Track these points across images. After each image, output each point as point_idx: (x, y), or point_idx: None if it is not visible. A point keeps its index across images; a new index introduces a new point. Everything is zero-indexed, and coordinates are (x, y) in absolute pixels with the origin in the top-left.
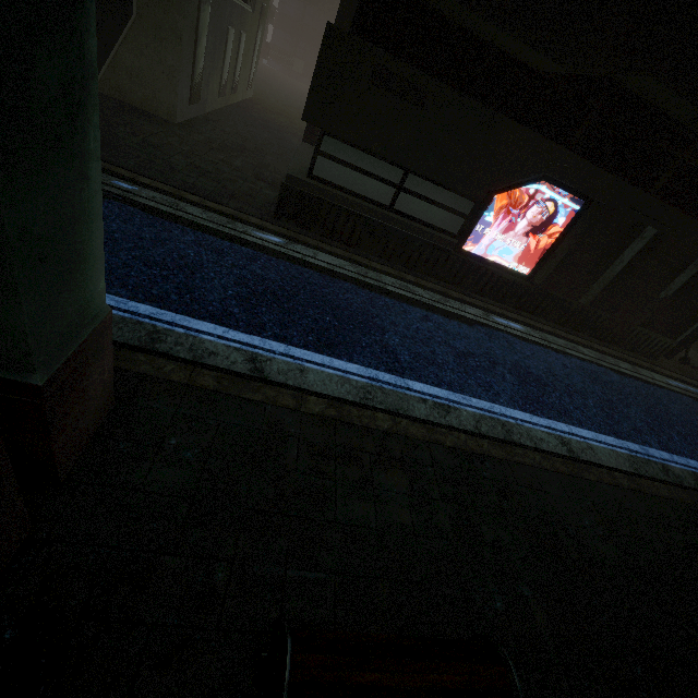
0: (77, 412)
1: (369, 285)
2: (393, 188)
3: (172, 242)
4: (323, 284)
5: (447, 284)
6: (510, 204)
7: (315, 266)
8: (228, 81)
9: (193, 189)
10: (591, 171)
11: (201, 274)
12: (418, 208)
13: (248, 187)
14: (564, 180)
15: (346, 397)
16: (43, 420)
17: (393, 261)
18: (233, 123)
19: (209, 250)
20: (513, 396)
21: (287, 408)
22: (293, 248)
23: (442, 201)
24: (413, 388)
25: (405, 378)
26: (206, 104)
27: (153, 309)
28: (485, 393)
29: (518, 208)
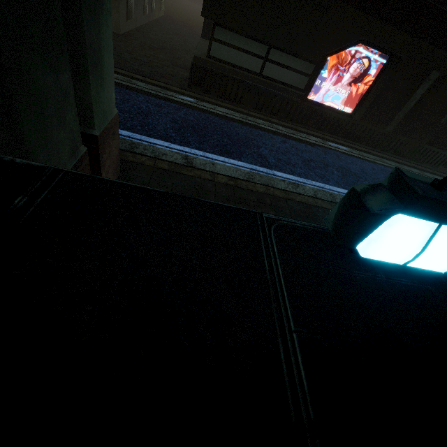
0: (108, 164)
1: (248, 124)
2: (261, 60)
3: (132, 101)
4: (221, 123)
5: (298, 124)
6: (339, 63)
7: (215, 114)
8: (148, 3)
9: (138, 72)
10: (394, 33)
11: (151, 117)
12: (278, 73)
13: (170, 70)
14: (375, 42)
15: (238, 177)
16: (97, 158)
17: (263, 111)
18: (155, 33)
19: (153, 105)
20: (338, 181)
21: (207, 180)
22: (201, 104)
23: (293, 66)
24: (277, 175)
25: (272, 170)
26: (136, 20)
27: (129, 133)
28: (321, 179)
29: (344, 66)
